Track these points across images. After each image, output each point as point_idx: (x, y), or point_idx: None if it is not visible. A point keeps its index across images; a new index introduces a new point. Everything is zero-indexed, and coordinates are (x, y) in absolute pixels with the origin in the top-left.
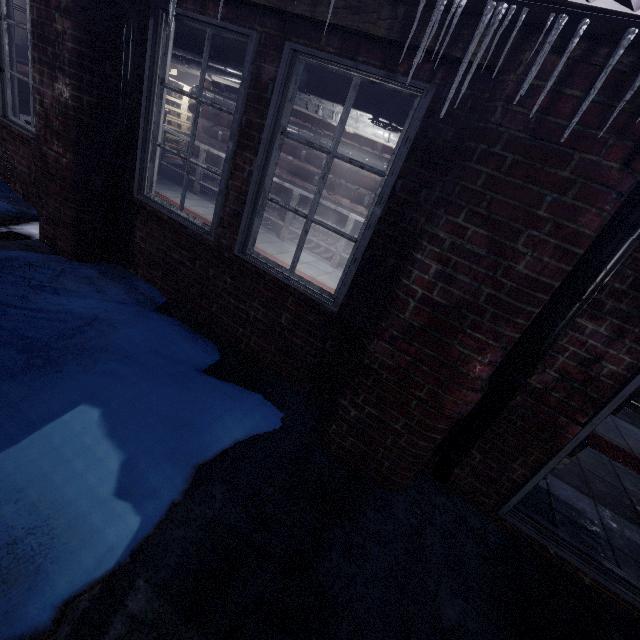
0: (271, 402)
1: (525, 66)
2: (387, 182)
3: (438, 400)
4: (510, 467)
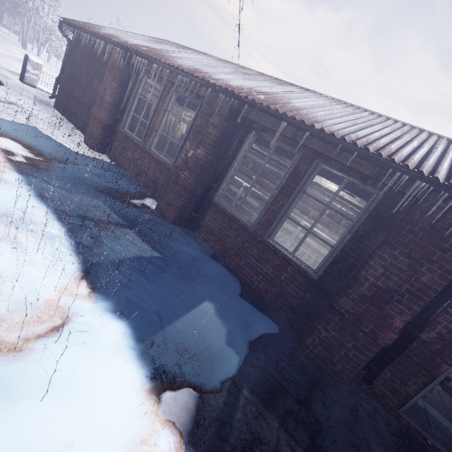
0: (272, 319)
1: (430, 203)
2: (355, 225)
3: (375, 334)
4: (407, 384)
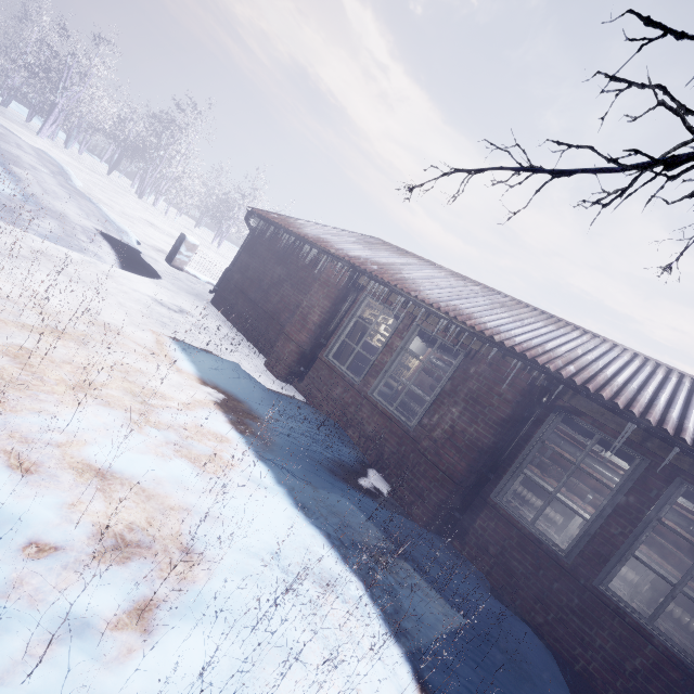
0: None
1: None
2: None
3: None
4: None
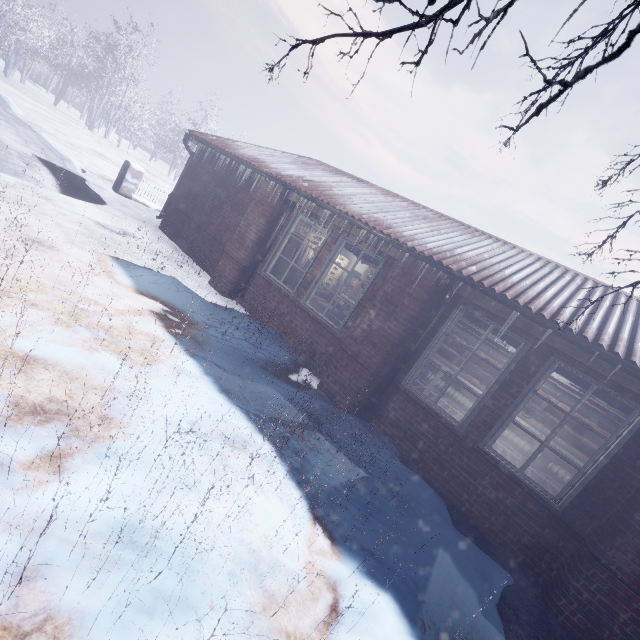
0: (503, 564)
1: None
2: (614, 448)
3: None
4: None
